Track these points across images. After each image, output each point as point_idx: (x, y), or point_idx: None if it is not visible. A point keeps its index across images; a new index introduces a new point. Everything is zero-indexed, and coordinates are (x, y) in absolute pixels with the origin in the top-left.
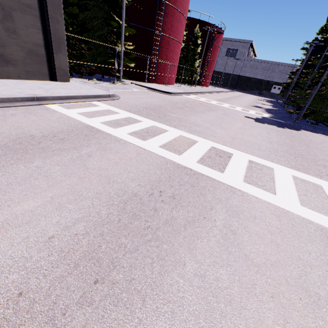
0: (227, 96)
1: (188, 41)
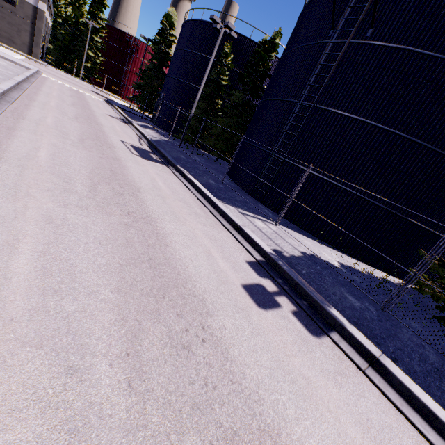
0: None
1: None
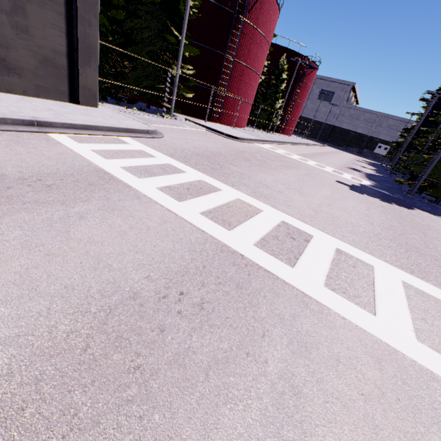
0: (314, 151)
1: (270, 74)
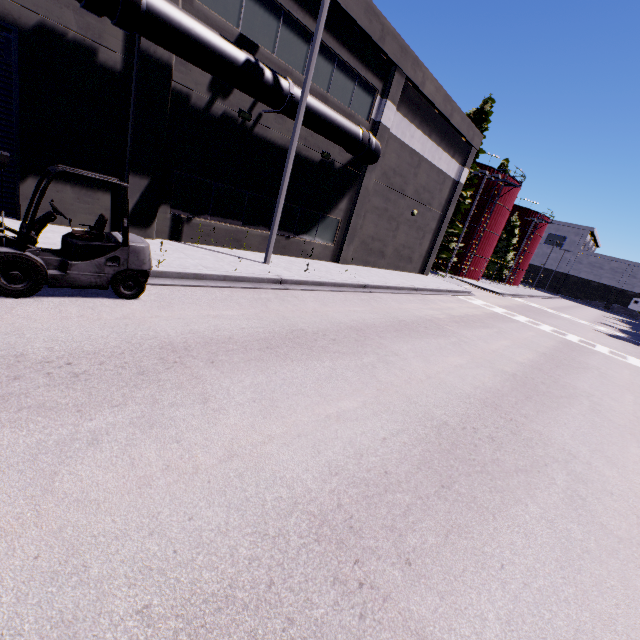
0: (556, 305)
1: None
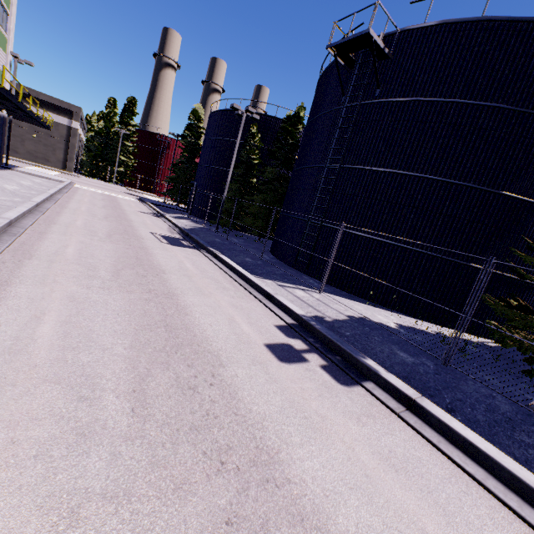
0: None
1: None
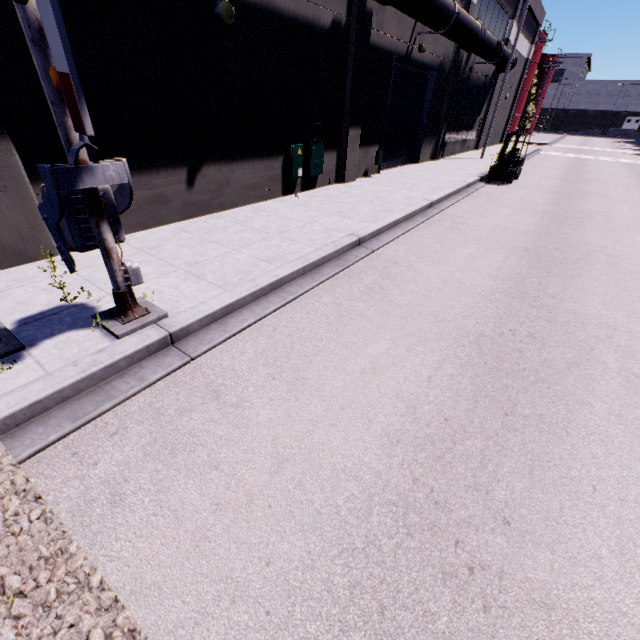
0: (577, 142)
1: None
